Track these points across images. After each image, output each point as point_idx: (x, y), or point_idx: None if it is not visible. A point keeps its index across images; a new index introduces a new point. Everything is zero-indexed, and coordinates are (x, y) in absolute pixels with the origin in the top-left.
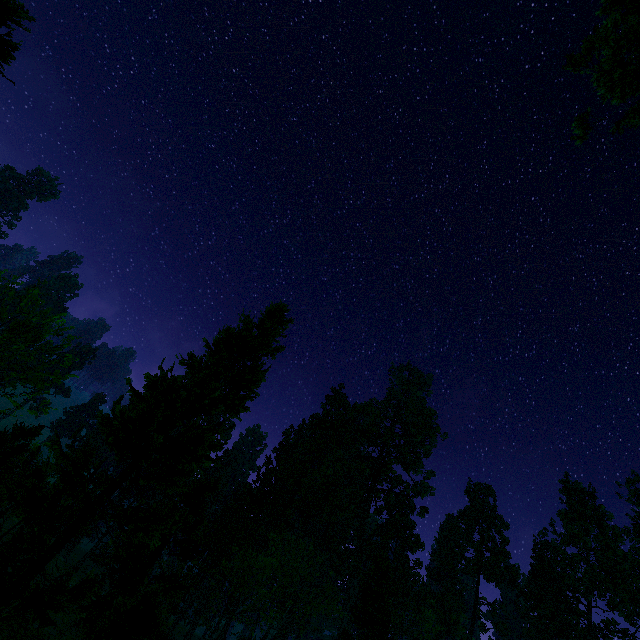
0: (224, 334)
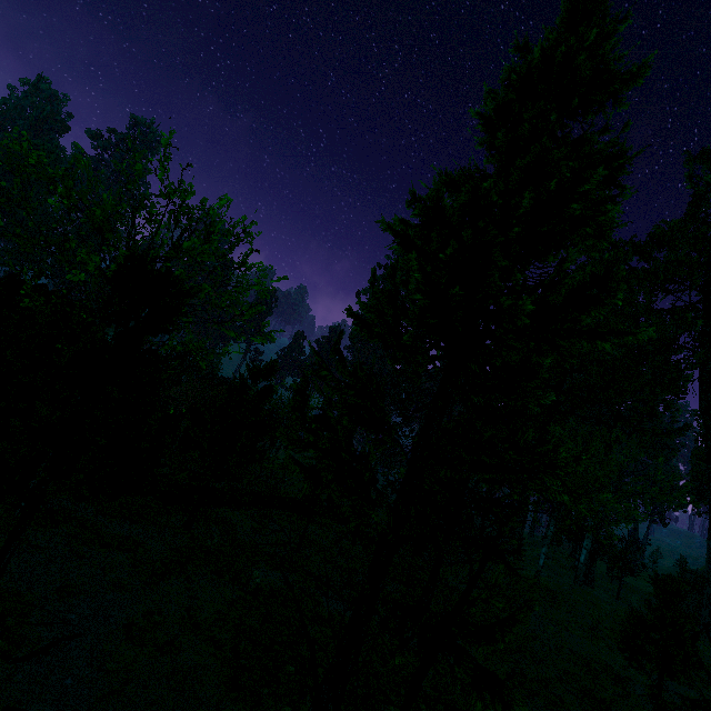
0: (513, 79)
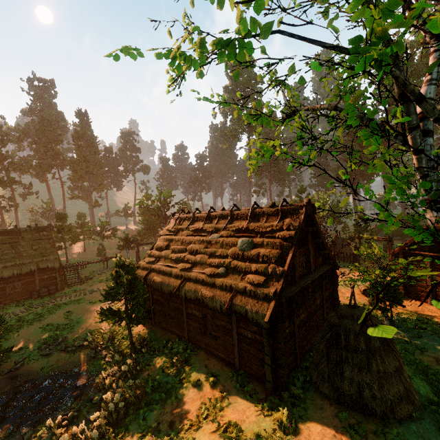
0: None
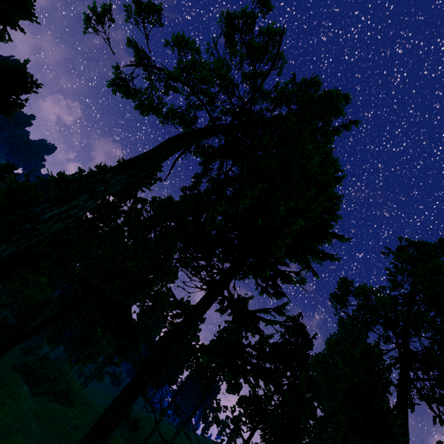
0: None
